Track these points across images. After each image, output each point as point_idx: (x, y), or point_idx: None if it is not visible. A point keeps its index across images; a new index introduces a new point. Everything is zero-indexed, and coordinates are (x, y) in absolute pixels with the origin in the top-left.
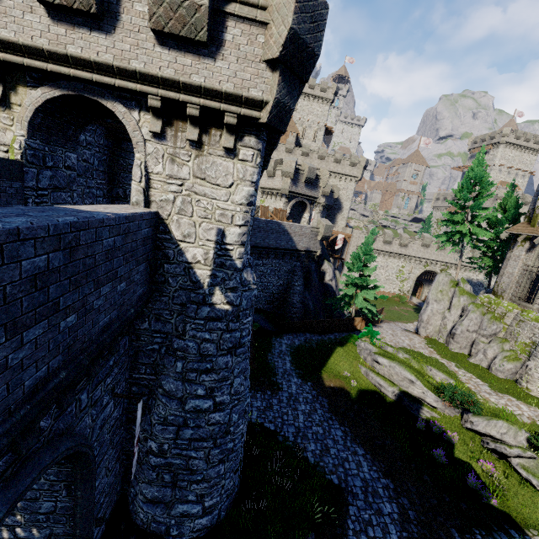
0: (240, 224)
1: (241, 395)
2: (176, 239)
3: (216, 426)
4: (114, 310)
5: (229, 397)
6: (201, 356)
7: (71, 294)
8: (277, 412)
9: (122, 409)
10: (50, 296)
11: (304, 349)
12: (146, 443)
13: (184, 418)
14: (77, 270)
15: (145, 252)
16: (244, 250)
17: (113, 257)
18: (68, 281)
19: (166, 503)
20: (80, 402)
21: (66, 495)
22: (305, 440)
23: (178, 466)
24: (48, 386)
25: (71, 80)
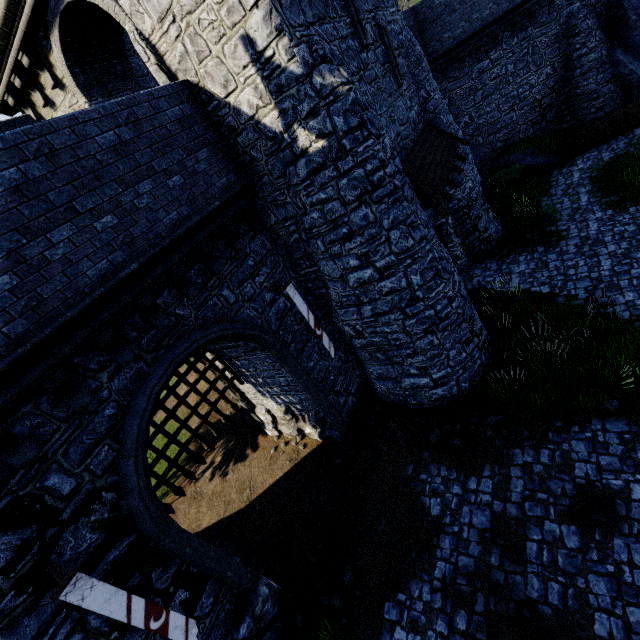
0: (254, 1)
1: (413, 251)
2: (222, 99)
3: (394, 295)
4: (182, 206)
5: (393, 258)
6: (333, 223)
7: (86, 198)
8: (555, 269)
9: (309, 306)
10: (55, 203)
11: (623, 160)
12: (345, 330)
13: (355, 296)
14: (77, 175)
15: (195, 136)
16: (289, 40)
17: (130, 152)
18: (71, 187)
19: (393, 378)
20: (224, 297)
21: (286, 372)
22: (611, 291)
23: (380, 344)
24: (119, 275)
25: (46, 6)
